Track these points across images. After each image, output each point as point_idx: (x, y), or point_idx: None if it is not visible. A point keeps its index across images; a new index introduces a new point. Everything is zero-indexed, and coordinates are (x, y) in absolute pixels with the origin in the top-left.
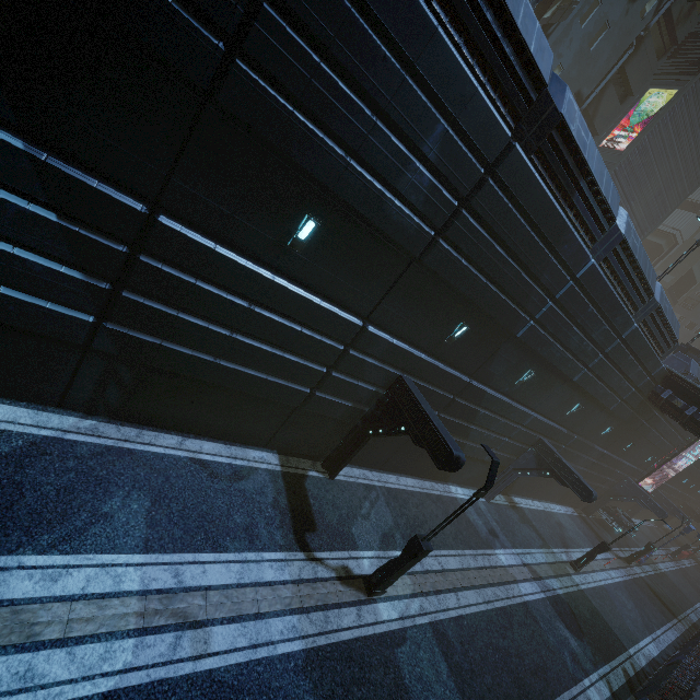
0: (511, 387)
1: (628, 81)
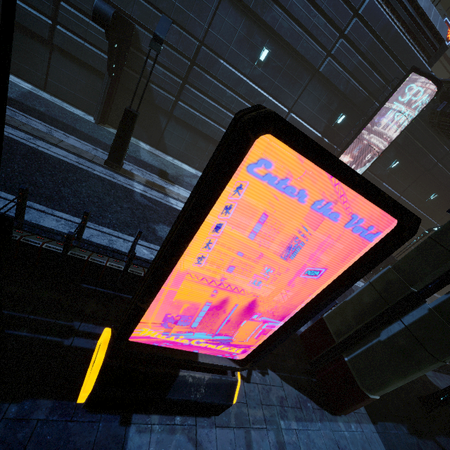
0: None
1: None
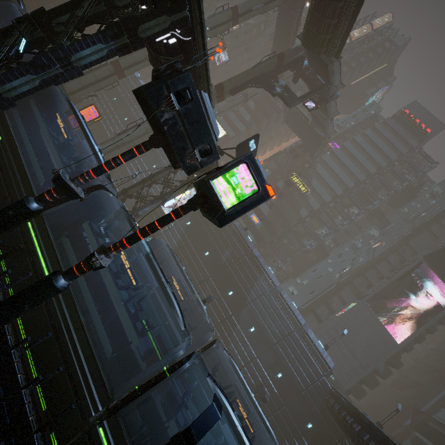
0: (247, 332)
1: (343, 298)
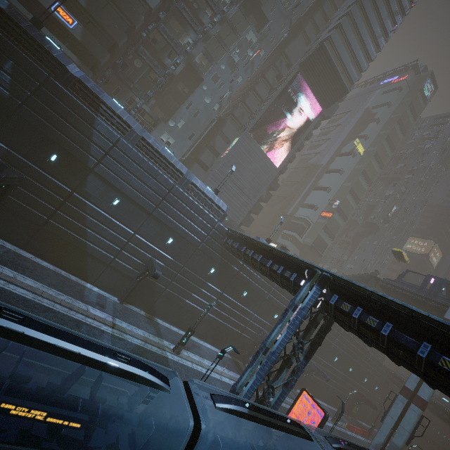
0: (108, 208)
1: (226, 135)
